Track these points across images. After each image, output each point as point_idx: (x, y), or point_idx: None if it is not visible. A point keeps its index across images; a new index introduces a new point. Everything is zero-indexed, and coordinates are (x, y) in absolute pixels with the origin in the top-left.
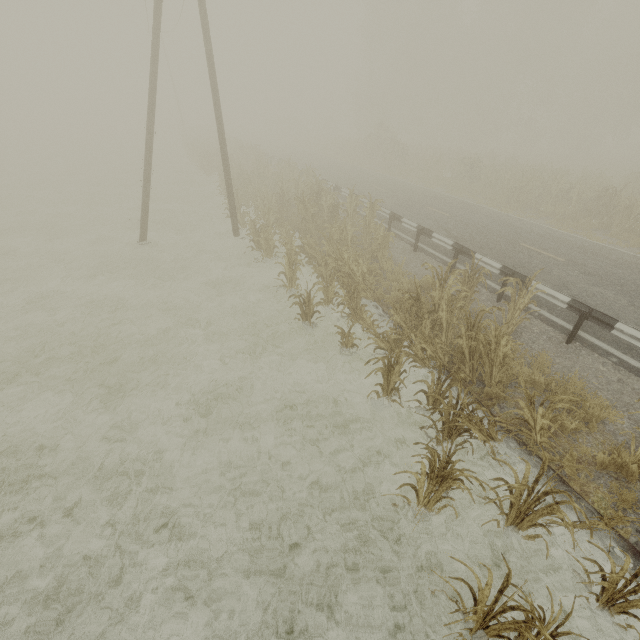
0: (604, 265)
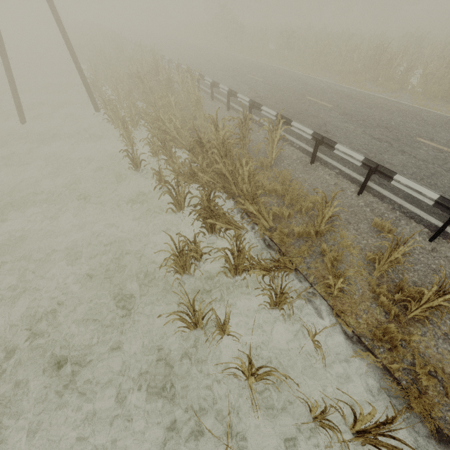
0: (359, 107)
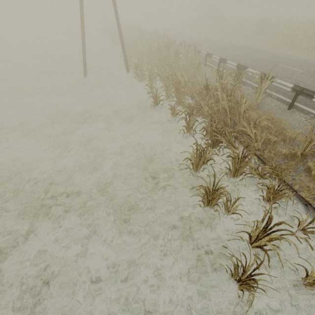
0: None
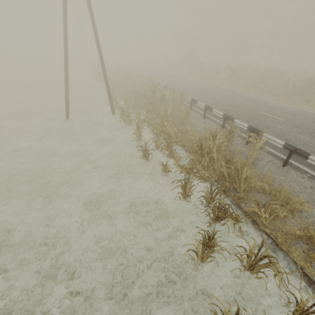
0: (305, 122)
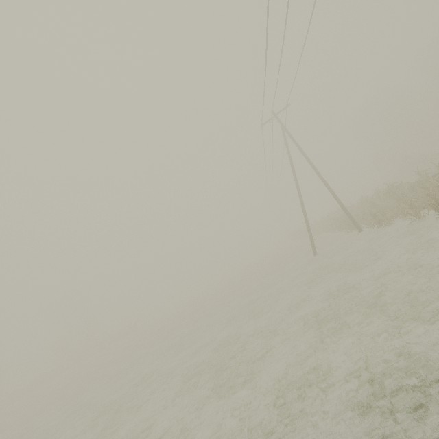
0: None
